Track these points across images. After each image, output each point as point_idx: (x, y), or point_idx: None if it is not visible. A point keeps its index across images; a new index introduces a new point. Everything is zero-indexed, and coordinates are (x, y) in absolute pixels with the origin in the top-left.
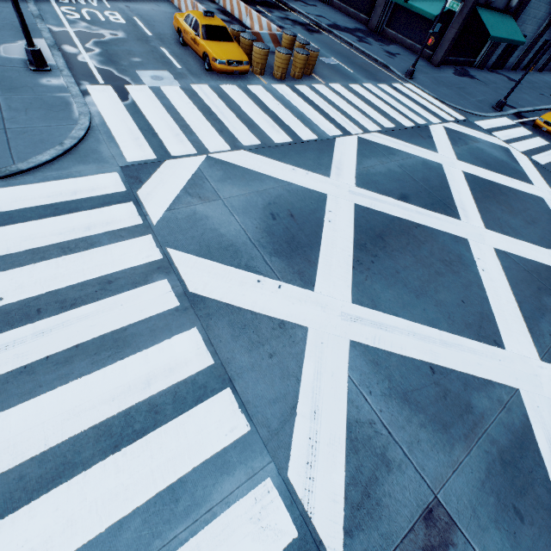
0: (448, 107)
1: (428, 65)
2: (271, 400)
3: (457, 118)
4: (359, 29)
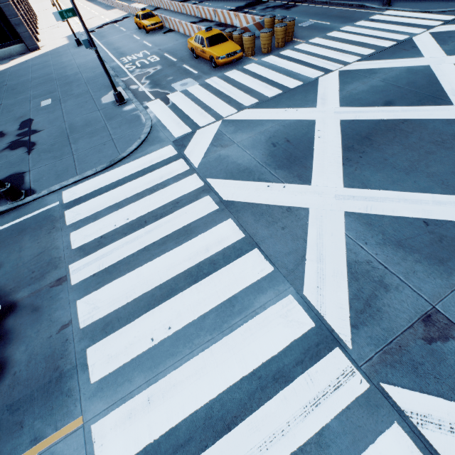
0: (434, 14)
1: None
2: (286, 253)
3: (446, 20)
4: None
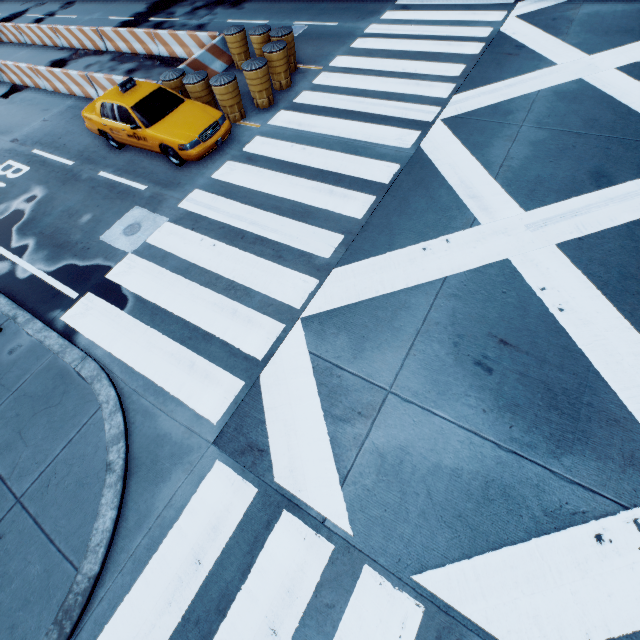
0: None
1: None
2: None
3: None
4: None
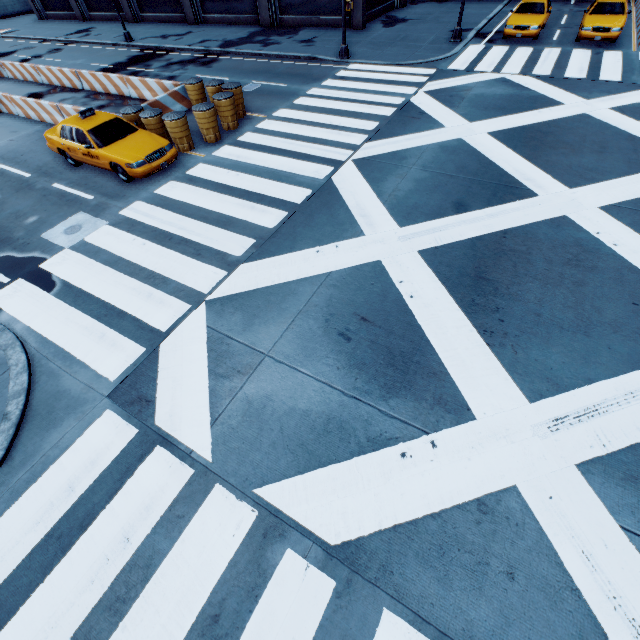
0: (409, 67)
1: (353, 33)
2: None
3: (428, 74)
4: (254, 33)
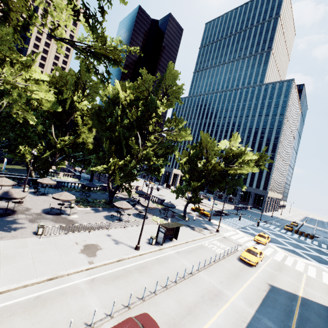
0: None
1: None
2: (252, 226)
3: None
4: None
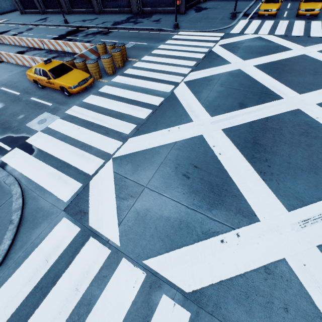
0: (210, 32)
1: (180, 16)
2: None
3: (220, 36)
4: (129, 17)
